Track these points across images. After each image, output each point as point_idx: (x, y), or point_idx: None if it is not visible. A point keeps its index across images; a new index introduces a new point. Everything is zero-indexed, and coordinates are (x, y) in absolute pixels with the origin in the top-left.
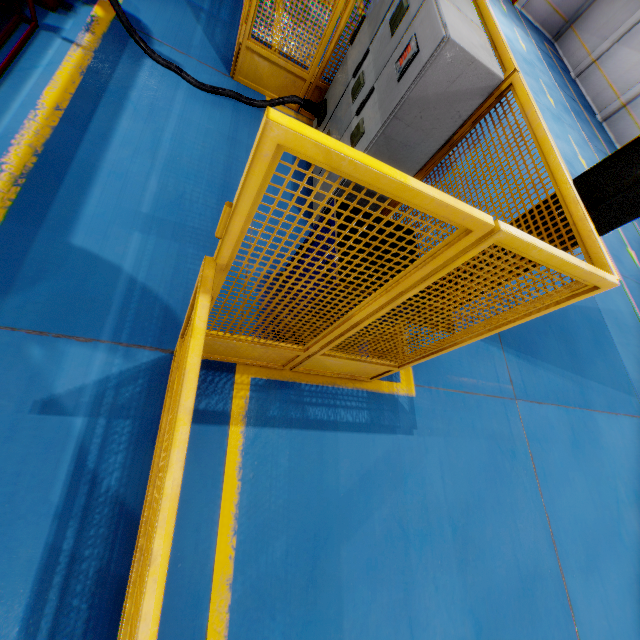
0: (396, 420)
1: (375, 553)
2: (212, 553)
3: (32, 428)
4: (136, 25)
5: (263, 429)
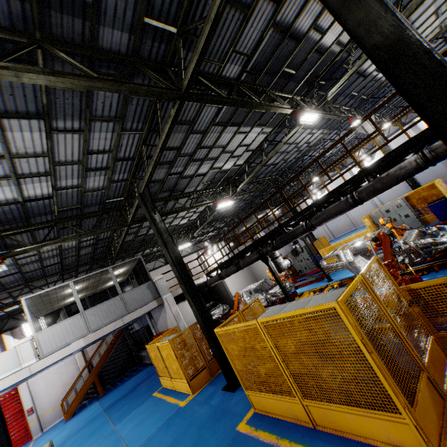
0: None
1: None
2: None
3: None
4: None
5: None
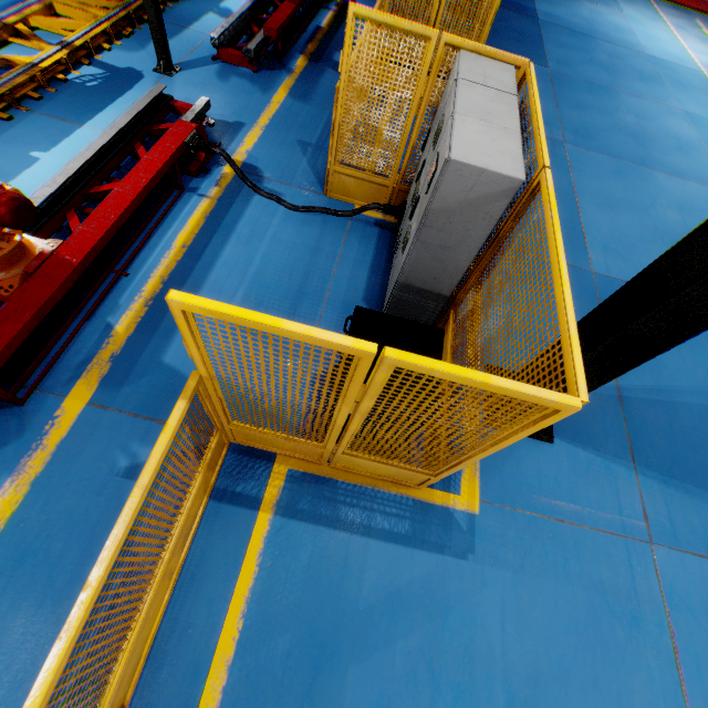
0: (446, 538)
1: (390, 688)
2: (219, 629)
3: (114, 487)
4: (253, 171)
5: (290, 520)
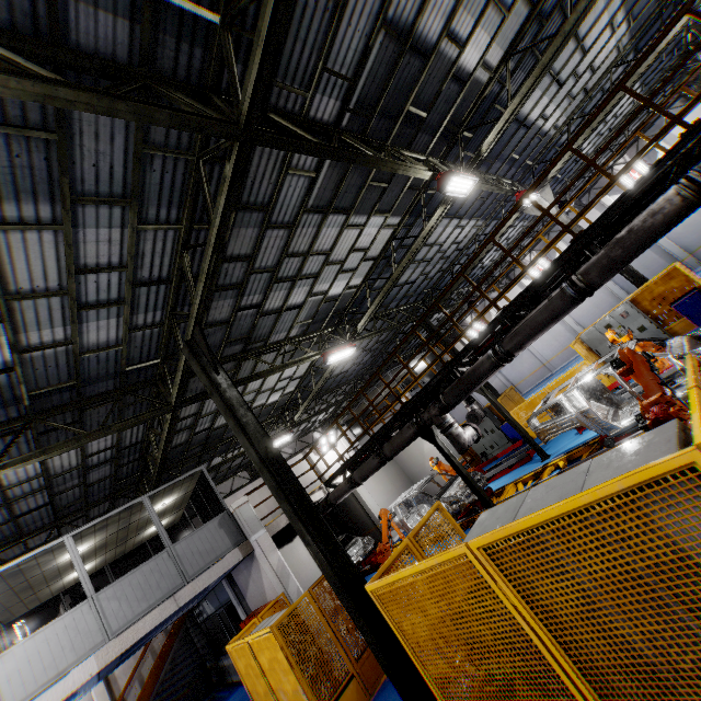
0: None
1: None
2: None
3: None
4: None
5: None
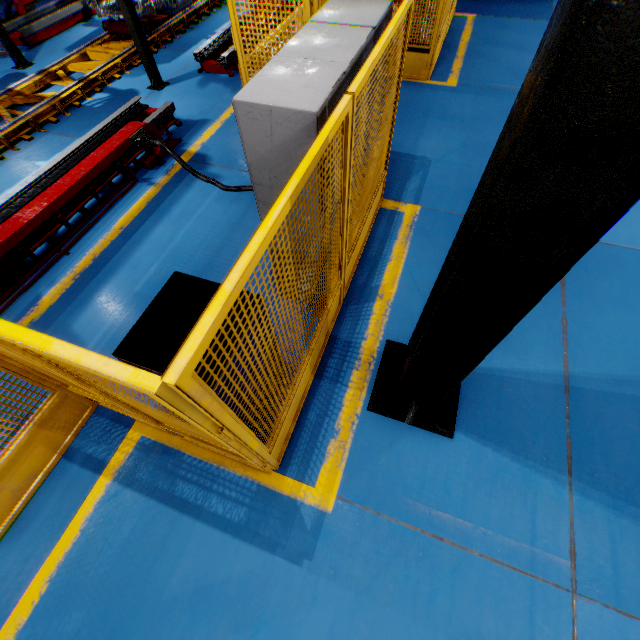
0: (283, 535)
1: None
2: (25, 588)
3: None
4: (202, 159)
5: (125, 489)
